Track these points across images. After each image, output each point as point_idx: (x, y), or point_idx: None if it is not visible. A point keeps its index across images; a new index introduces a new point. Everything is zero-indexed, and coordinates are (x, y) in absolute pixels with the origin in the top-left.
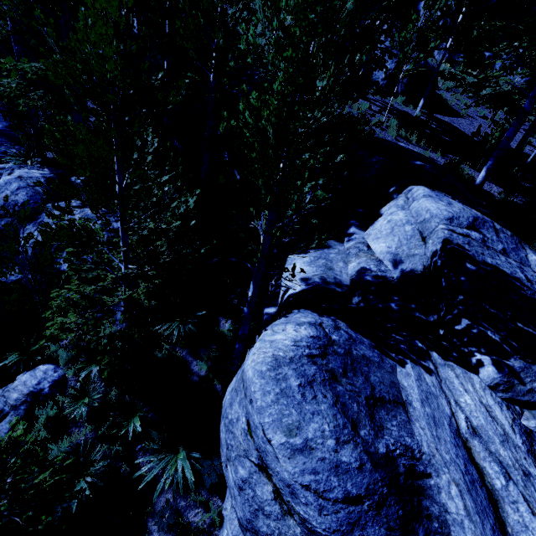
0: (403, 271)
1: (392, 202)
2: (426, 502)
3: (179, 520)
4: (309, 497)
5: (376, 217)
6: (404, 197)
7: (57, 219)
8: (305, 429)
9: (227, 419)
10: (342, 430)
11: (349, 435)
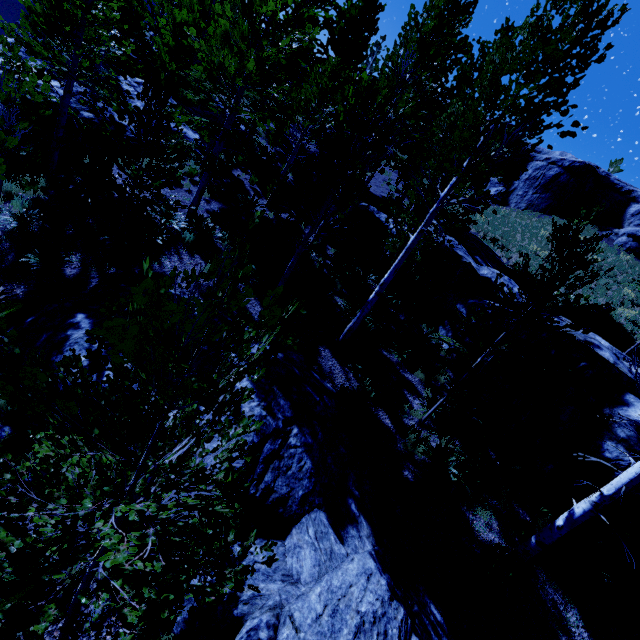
0: None
1: None
2: None
3: None
4: None
5: None
6: None
7: None
8: None
9: None
10: None
11: None
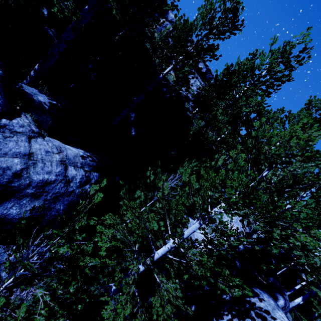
0: (244, 246)
1: None
2: None
3: None
4: None
5: None
6: None
7: (126, 205)
8: None
9: None
10: None
11: None
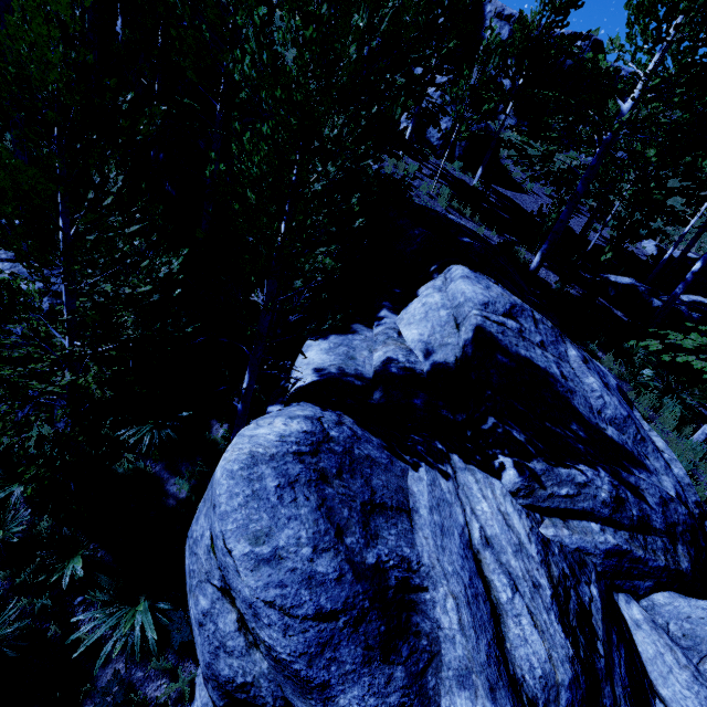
0: (434, 363)
1: (430, 282)
2: (417, 618)
3: (132, 698)
4: (273, 615)
5: (412, 299)
6: (442, 277)
7: None
8: (276, 536)
9: (192, 538)
10: (322, 536)
11: (331, 542)
